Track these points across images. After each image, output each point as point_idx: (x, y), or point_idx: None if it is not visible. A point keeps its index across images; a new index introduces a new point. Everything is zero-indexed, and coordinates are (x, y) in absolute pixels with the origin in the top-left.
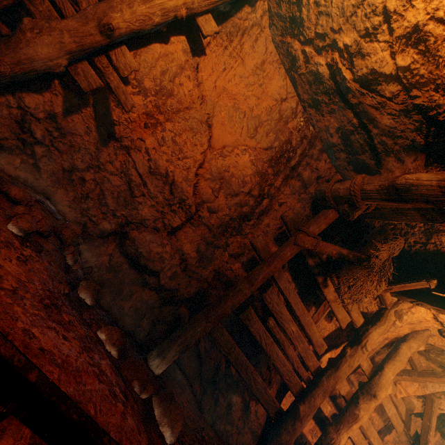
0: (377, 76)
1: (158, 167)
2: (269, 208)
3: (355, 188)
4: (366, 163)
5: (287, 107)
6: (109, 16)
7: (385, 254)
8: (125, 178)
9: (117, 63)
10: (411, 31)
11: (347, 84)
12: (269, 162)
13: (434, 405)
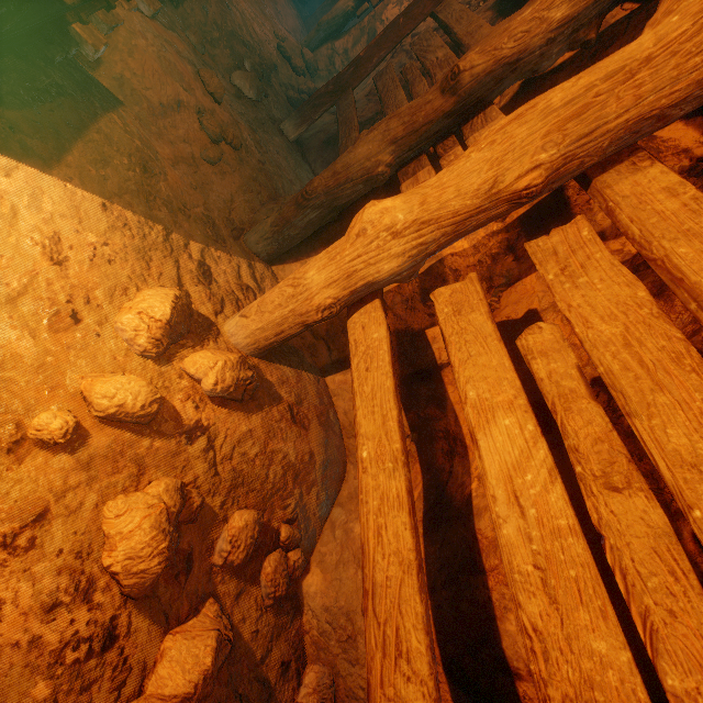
0: None
1: None
2: None
3: None
4: None
5: None
6: None
7: None
8: None
9: None
10: None
11: None
12: None
13: None
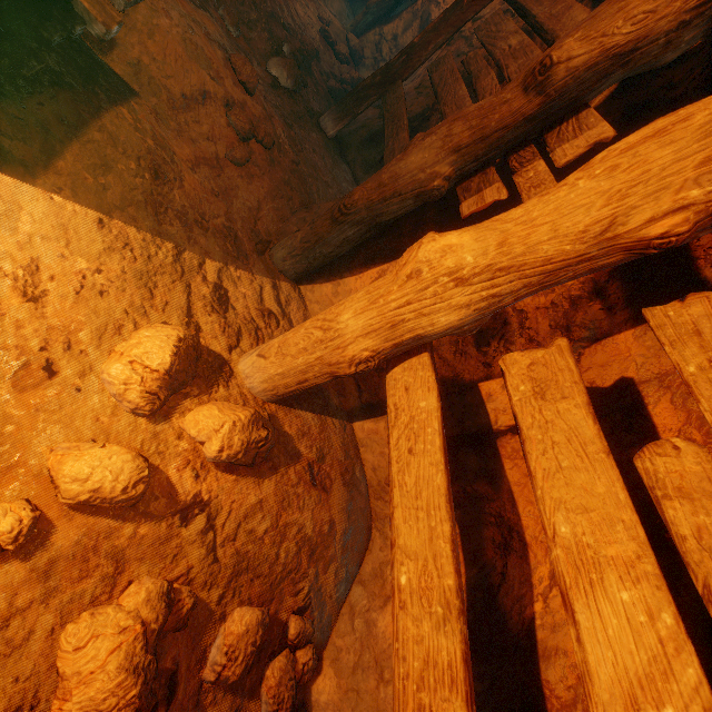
0: None
1: None
2: None
3: None
4: None
5: None
6: None
7: None
8: None
9: None
10: None
11: None
12: None
13: None
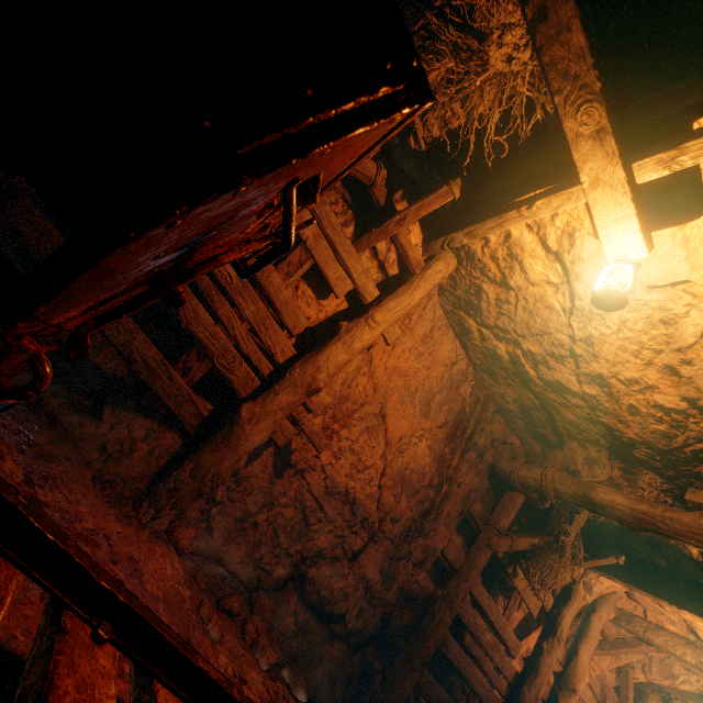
0: (563, 388)
1: (337, 484)
2: (448, 493)
3: (547, 486)
4: (547, 436)
5: (457, 370)
6: (318, 380)
7: (574, 533)
8: (299, 506)
9: (310, 405)
10: (597, 376)
11: (530, 376)
12: (445, 440)
13: (629, 677)
